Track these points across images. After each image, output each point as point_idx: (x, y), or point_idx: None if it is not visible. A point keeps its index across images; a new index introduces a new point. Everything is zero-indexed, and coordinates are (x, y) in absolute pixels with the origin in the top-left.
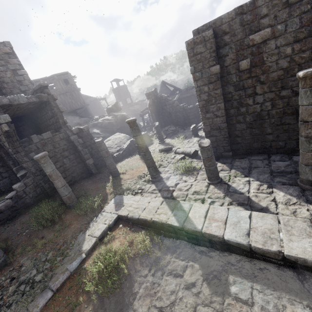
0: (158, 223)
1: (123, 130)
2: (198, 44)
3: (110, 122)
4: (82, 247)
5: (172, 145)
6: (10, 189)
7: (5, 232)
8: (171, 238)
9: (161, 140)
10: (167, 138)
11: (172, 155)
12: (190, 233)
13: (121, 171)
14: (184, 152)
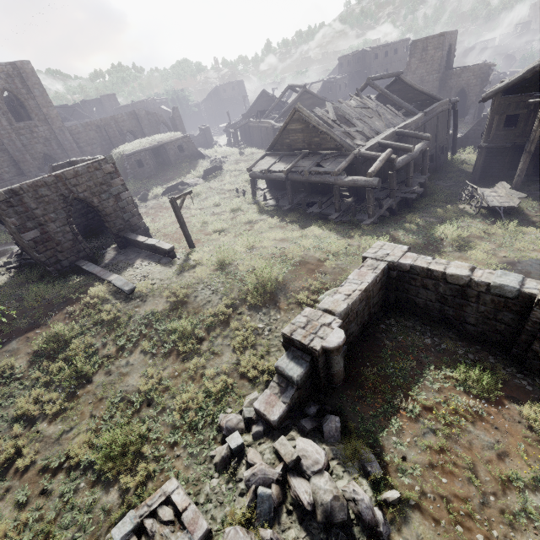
0: None
1: None
2: None
3: None
4: None
5: None
6: None
7: None
8: None
9: None
10: None
11: None
12: None
13: None
14: None
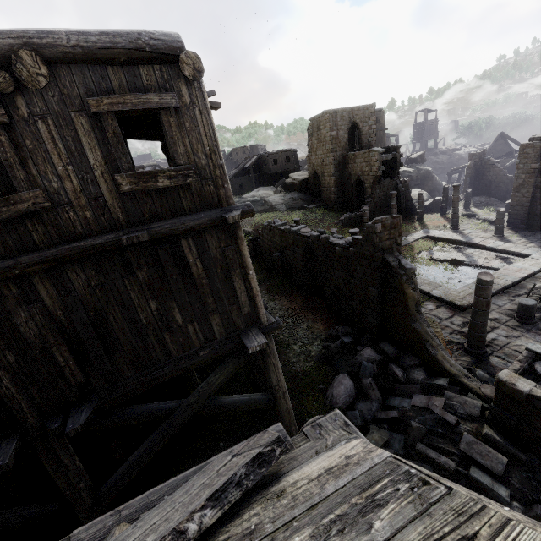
0: (453, 239)
1: (420, 188)
2: (529, 148)
3: (410, 176)
4: (407, 240)
5: (476, 214)
6: (339, 210)
7: (360, 227)
8: (457, 248)
9: (466, 207)
10: (474, 208)
11: (473, 220)
12: (470, 245)
13: (424, 220)
14: (485, 219)
